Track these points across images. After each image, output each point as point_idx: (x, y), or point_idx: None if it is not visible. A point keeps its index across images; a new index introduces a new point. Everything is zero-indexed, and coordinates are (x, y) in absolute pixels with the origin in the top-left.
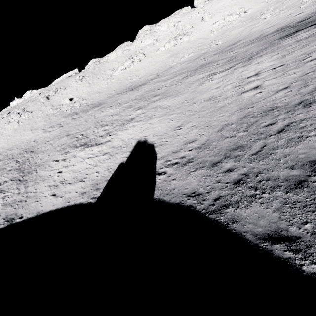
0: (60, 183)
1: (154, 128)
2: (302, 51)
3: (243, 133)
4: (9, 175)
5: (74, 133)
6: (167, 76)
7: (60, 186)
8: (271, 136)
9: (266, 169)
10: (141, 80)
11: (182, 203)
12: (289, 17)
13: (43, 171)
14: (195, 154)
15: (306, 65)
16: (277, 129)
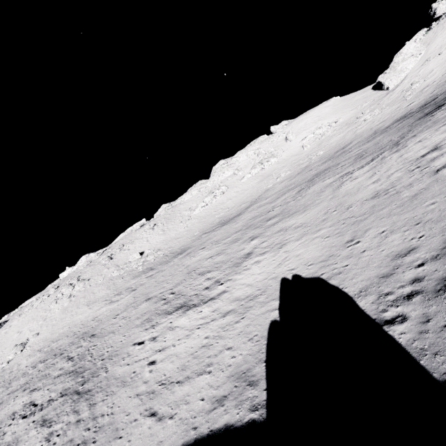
0: (159, 386)
1: (299, 255)
2: None
3: None
4: (57, 385)
5: (158, 294)
6: (269, 198)
7: (161, 393)
8: None
9: None
10: (232, 212)
11: None
12: (398, 109)
13: (119, 365)
14: None
15: None
16: None
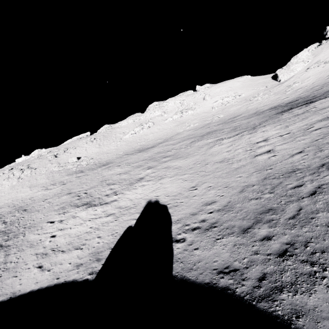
0: (51, 251)
1: (166, 188)
2: (303, 122)
3: (269, 194)
4: None
5: (77, 191)
6: (175, 141)
7: (50, 255)
8: (304, 198)
9: (314, 237)
10: (150, 143)
11: (214, 283)
12: (277, 99)
13: (33, 234)
14: (218, 218)
15: (312, 133)
16: (308, 191)
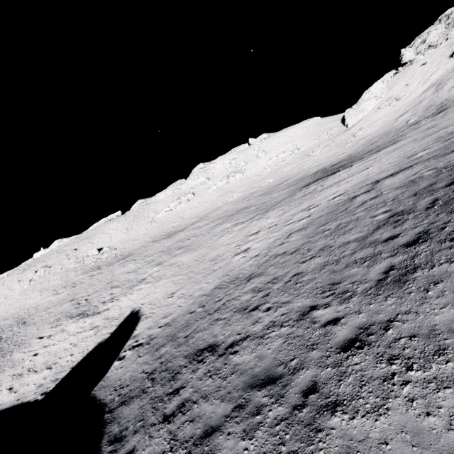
0: (26, 371)
1: (155, 293)
2: (294, 210)
3: (201, 308)
4: None
5: (80, 297)
6: (206, 221)
7: (24, 376)
8: (209, 315)
9: (175, 357)
10: (183, 223)
11: (104, 400)
12: (334, 156)
13: (20, 352)
14: (159, 333)
15: (283, 229)
16: (217, 307)
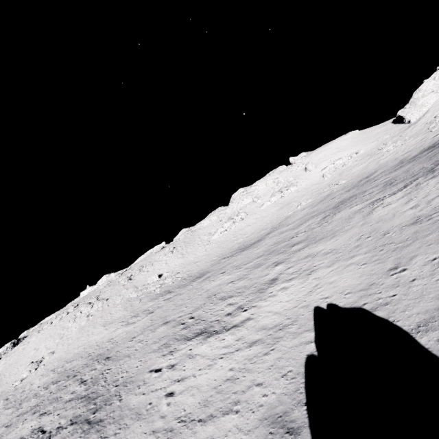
0: (178, 423)
1: (333, 283)
2: None
3: None
4: (68, 411)
5: (176, 318)
6: (291, 225)
7: (180, 432)
8: None
9: None
10: (251, 237)
11: None
12: (424, 140)
13: (134, 394)
14: None
15: None
16: None
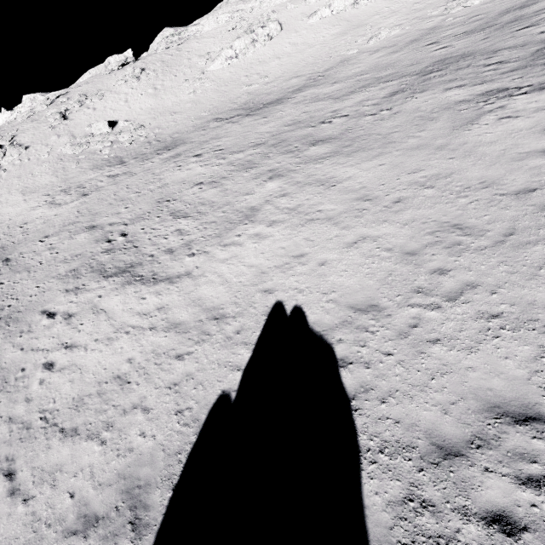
0: (39, 421)
1: (324, 265)
2: None
3: None
4: None
5: (106, 224)
6: (338, 85)
7: (35, 437)
8: None
9: None
10: (271, 88)
11: None
12: None
13: (12, 345)
14: None
15: None
16: None
